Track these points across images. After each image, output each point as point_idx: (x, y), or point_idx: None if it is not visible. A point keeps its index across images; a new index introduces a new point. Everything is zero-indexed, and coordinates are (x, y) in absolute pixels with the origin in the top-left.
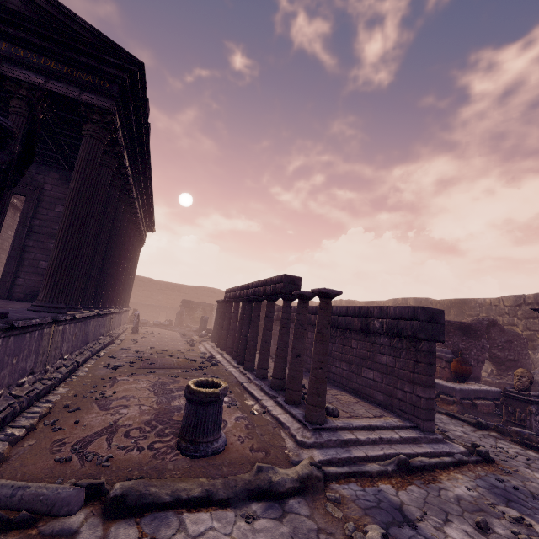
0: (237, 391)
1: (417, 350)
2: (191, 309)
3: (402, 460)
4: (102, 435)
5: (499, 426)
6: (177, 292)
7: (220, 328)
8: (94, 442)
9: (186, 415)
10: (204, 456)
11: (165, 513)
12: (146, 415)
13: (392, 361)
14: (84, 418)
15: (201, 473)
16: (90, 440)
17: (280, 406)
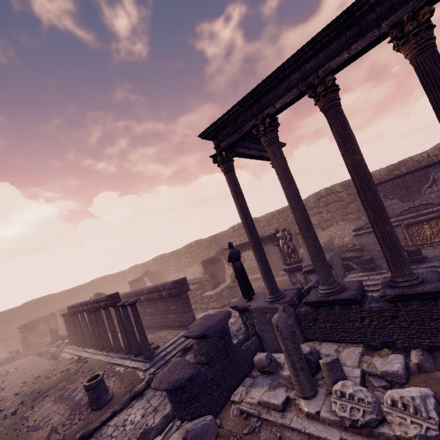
0: (108, 368)
1: (181, 299)
2: (33, 328)
3: (183, 349)
4: (51, 435)
5: (227, 303)
6: (5, 320)
7: (75, 334)
8: (51, 439)
9: (90, 397)
10: (106, 404)
11: (101, 428)
12: (66, 413)
13: (176, 307)
14: (33, 439)
15: (108, 410)
16: (47, 439)
17: (133, 360)
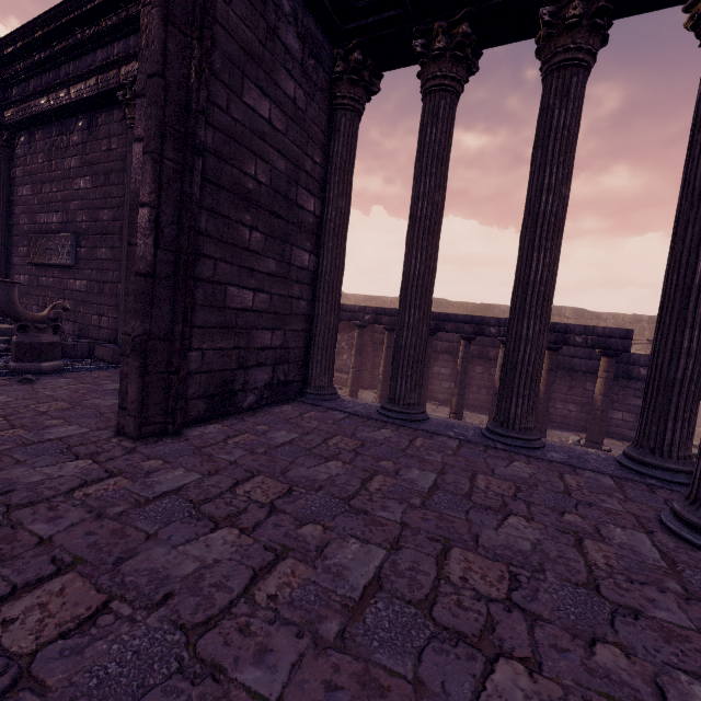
0: None
1: None
2: None
3: None
4: None
5: None
6: None
7: None
8: None
9: None
10: None
11: None
12: None
13: None
14: None
15: None
16: None
17: None
